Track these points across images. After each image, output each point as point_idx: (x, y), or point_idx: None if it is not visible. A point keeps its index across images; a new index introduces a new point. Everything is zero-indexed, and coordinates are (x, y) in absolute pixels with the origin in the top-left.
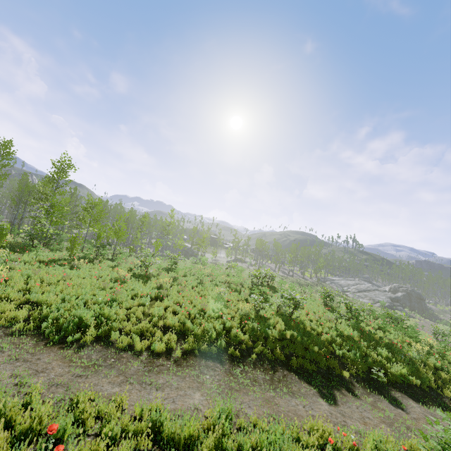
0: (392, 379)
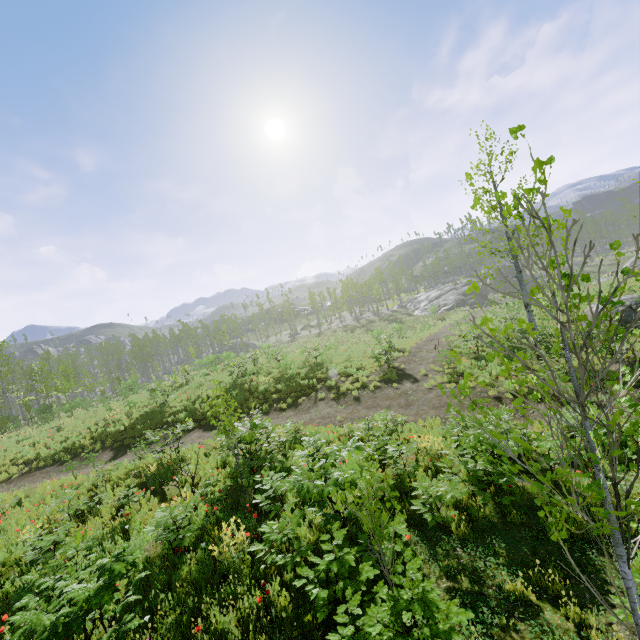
0: (208, 421)
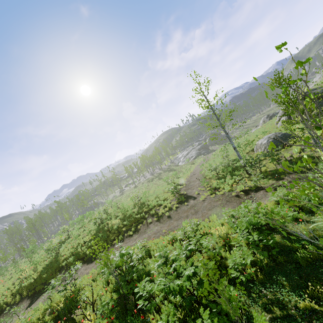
0: (88, 257)
